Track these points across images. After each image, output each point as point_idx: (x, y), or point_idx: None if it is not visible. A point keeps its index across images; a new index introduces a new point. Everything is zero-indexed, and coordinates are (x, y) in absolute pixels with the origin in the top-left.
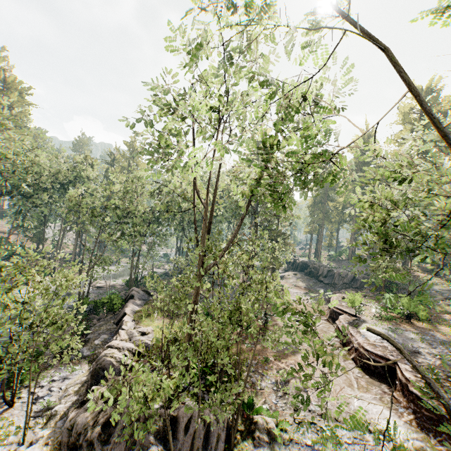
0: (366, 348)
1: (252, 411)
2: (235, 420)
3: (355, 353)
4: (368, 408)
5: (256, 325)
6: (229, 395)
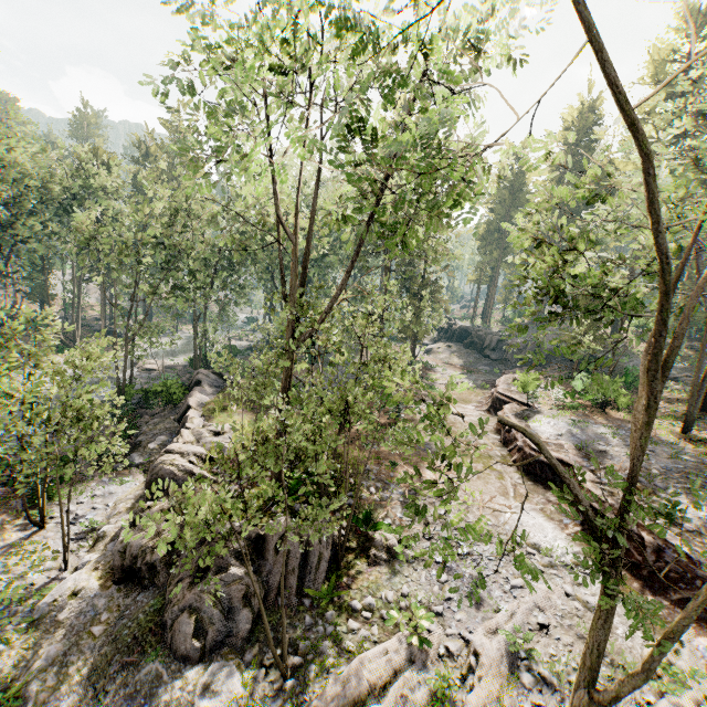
0: (533, 447)
1: (369, 526)
2: (343, 537)
3: (518, 454)
4: (524, 520)
5: (374, 420)
6: (338, 509)
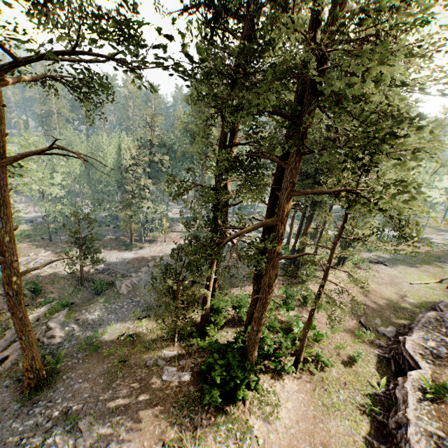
0: None
1: None
2: None
3: None
4: None
5: None
6: None
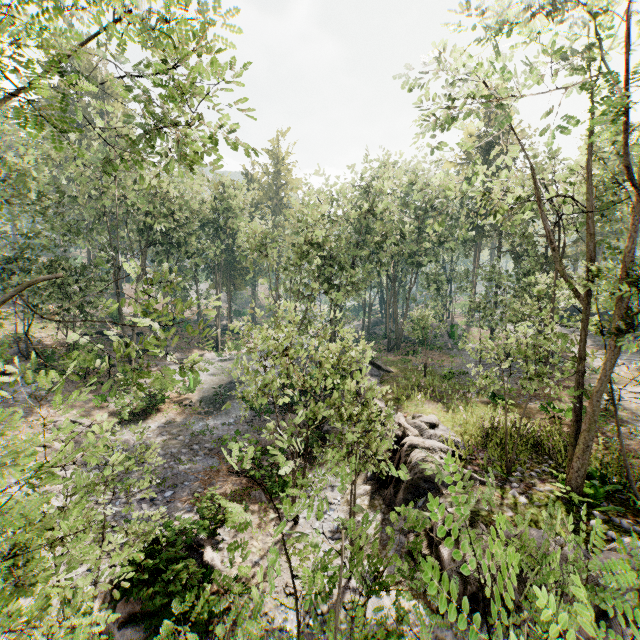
0: None
1: None
2: None
3: None
4: None
5: None
6: None
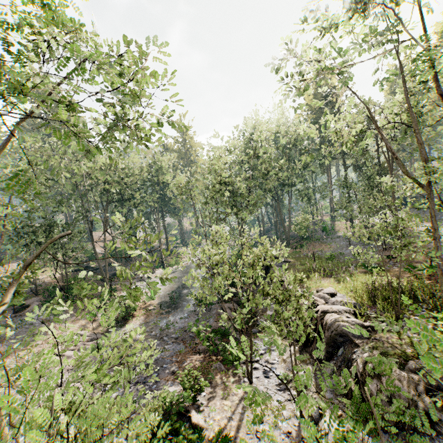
0: None
1: None
2: None
3: None
4: None
5: None
6: None
